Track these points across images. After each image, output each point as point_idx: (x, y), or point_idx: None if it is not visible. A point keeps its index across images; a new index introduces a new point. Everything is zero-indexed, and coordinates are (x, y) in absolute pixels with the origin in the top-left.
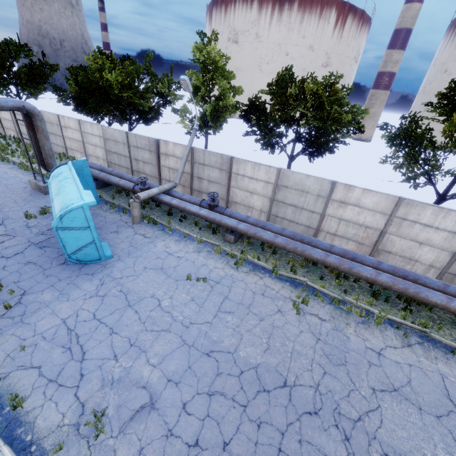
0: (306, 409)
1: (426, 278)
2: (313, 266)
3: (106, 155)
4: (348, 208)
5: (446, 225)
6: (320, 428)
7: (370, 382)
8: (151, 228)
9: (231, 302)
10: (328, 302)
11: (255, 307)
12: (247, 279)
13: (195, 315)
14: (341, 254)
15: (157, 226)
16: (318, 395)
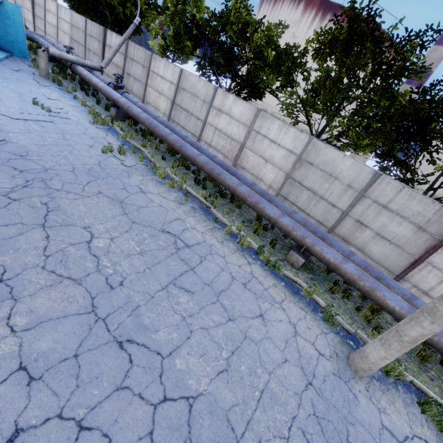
0: (16, 166)
1: (242, 175)
2: (171, 155)
3: (70, 43)
4: (223, 117)
5: (286, 142)
6: (10, 174)
7: (105, 191)
8: (53, 85)
9: (54, 125)
10: (146, 164)
11: (71, 135)
12: (92, 129)
13: (5, 111)
14: (190, 144)
15: (59, 86)
16: (42, 170)
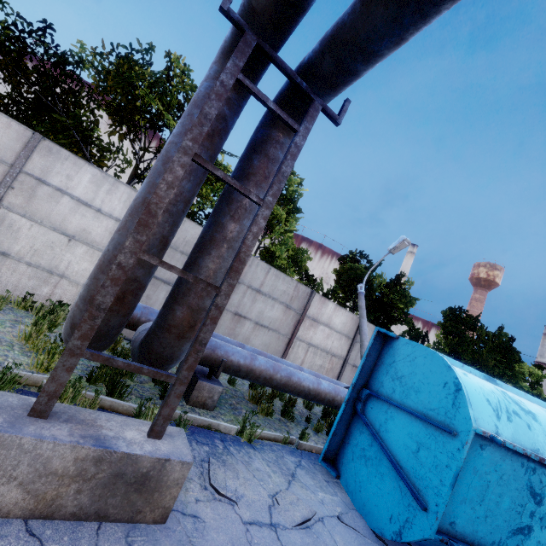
0: None
1: None
2: None
3: None
4: None
5: None
6: None
7: None
8: None
9: None
10: None
11: None
12: None
13: None
14: None
15: None
16: None
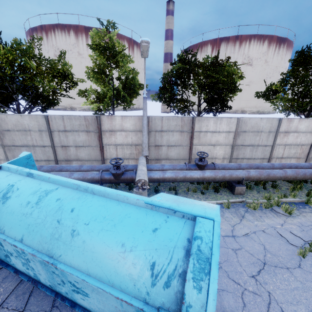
0: None
1: None
2: (300, 185)
3: (4, 153)
4: (290, 135)
5: None
6: None
7: None
8: None
9: None
10: None
11: None
12: None
13: None
14: None
15: None
16: None
